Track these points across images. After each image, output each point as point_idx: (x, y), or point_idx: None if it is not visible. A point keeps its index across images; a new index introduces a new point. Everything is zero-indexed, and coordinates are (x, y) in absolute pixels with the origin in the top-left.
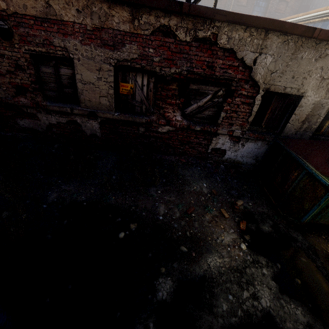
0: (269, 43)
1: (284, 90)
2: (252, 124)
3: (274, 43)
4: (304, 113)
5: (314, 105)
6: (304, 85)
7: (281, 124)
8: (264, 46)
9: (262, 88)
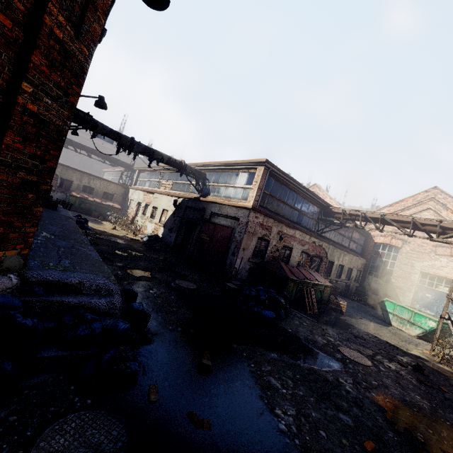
0: (59, 166)
1: (67, 179)
2: (59, 187)
3: (60, 167)
4: (76, 186)
5: (78, 184)
6: (73, 178)
7: (70, 189)
8: (58, 167)
9: (60, 177)
